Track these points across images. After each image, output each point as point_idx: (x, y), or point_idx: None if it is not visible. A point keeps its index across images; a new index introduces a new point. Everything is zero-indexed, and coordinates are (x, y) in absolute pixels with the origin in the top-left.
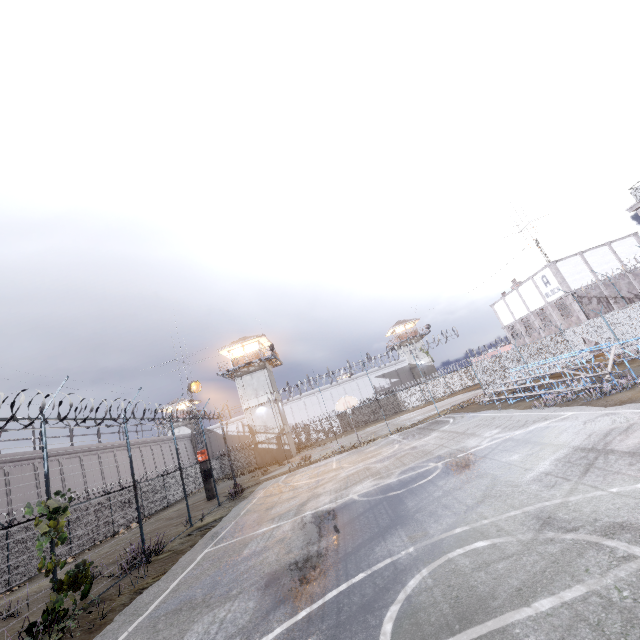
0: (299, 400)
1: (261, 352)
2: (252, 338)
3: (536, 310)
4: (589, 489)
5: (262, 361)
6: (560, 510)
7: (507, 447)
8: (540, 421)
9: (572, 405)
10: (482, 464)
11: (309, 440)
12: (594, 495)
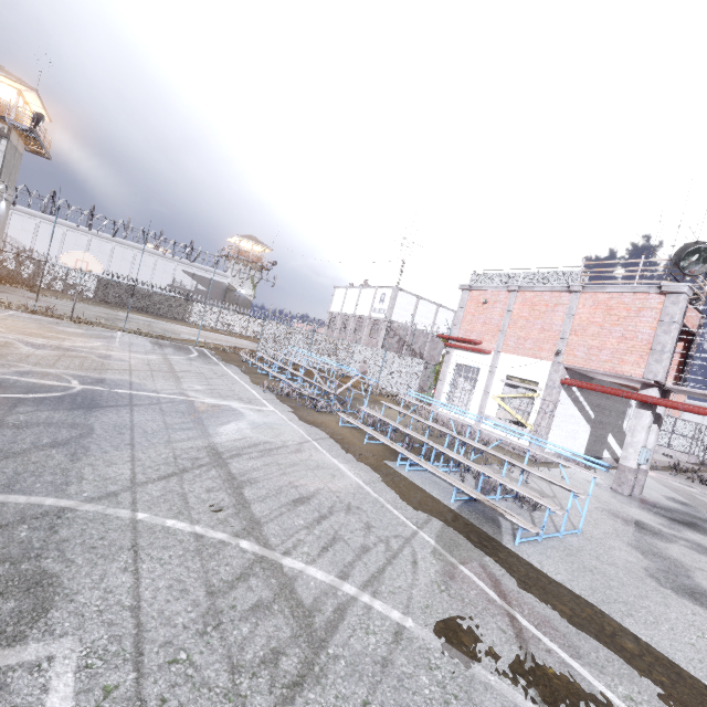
0: (58, 226)
1: (14, 110)
2: (8, 76)
3: (359, 316)
4: (126, 502)
5: (7, 124)
6: (40, 519)
7: (171, 409)
8: (243, 401)
9: (286, 403)
10: (111, 413)
11: (34, 279)
12: (113, 514)
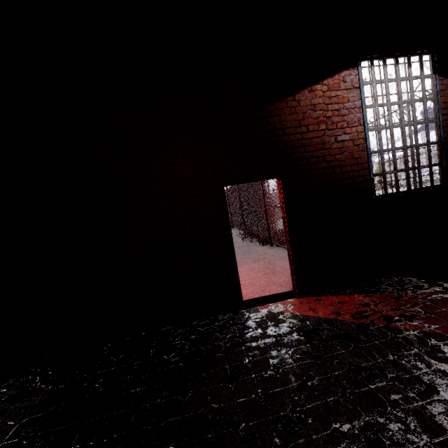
0: None
1: None
2: None
3: (400, 155)
4: None
5: None
6: None
7: None
8: None
9: None
10: None
11: None
12: None
